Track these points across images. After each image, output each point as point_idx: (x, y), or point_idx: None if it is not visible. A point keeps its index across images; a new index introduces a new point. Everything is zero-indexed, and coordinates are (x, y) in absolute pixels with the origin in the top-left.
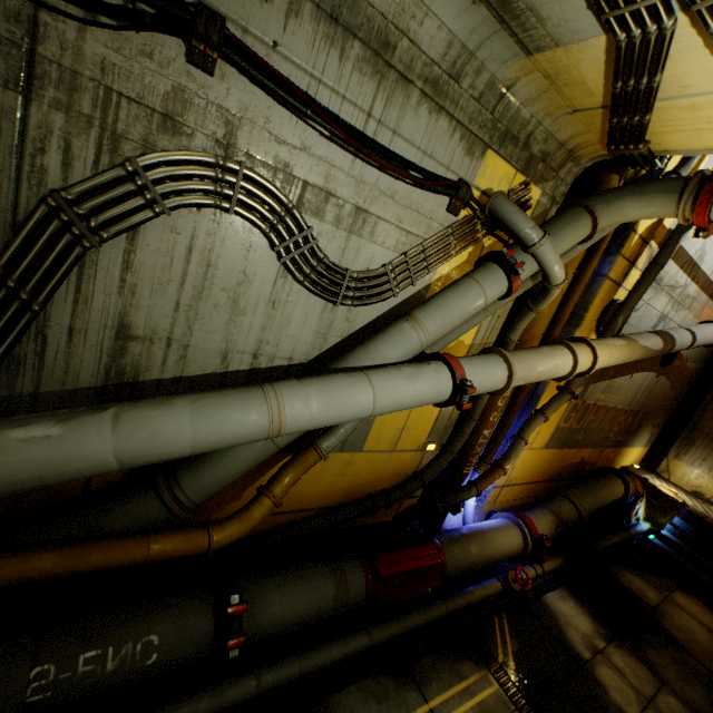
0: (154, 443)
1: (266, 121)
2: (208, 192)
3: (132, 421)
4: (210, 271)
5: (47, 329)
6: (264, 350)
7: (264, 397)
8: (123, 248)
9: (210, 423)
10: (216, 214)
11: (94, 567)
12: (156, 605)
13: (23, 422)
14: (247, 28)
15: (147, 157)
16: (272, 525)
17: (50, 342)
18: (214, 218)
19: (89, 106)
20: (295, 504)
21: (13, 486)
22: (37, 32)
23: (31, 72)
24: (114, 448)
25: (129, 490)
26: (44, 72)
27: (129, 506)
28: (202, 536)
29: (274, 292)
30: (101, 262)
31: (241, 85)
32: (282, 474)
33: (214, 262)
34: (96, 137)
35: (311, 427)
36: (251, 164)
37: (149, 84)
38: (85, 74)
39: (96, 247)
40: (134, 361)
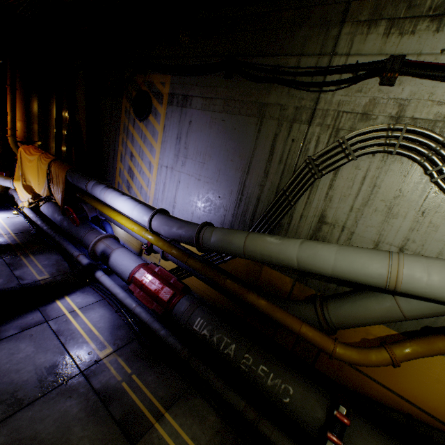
0: (313, 258)
1: (430, 96)
2: (380, 144)
3: (307, 245)
4: (374, 189)
5: (293, 214)
6: (409, 246)
7: (387, 255)
8: (330, 179)
9: (345, 258)
10: (384, 156)
11: (277, 318)
12: (297, 375)
13: (272, 235)
14: (421, 53)
15: (349, 134)
16: (398, 407)
17: (293, 219)
18: (382, 159)
19: (329, 121)
20: (427, 404)
21: (262, 256)
22: (317, 102)
23: (312, 116)
24: (297, 254)
25: (303, 300)
26: (316, 114)
27: (300, 306)
28: (329, 341)
29: (424, 204)
30: (320, 185)
31: (412, 83)
32: (404, 341)
33: (378, 184)
34: (329, 132)
35: (429, 292)
36: (413, 123)
37: (357, 103)
38: (331, 109)
39: (318, 178)
40: (323, 235)
